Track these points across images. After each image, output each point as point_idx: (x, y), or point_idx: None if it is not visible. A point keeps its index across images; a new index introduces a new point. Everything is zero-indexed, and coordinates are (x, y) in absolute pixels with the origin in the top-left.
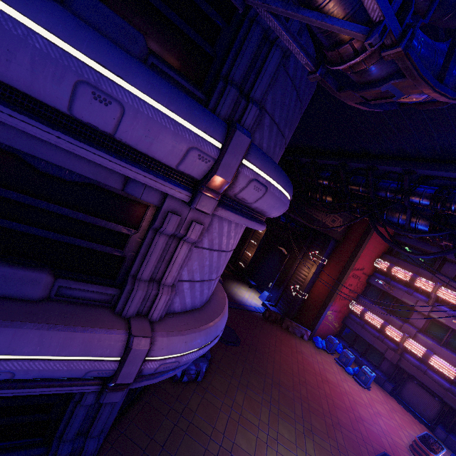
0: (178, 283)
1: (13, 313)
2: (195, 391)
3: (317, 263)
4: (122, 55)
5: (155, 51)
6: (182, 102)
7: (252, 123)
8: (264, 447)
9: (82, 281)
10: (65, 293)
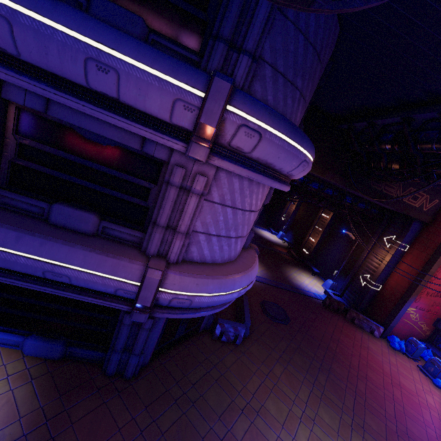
0: (193, 233)
1: (71, 238)
2: (232, 351)
3: (393, 250)
4: (115, 32)
5: (157, 30)
6: (164, 61)
7: (245, 74)
8: (296, 421)
9: (119, 225)
10: (108, 232)
